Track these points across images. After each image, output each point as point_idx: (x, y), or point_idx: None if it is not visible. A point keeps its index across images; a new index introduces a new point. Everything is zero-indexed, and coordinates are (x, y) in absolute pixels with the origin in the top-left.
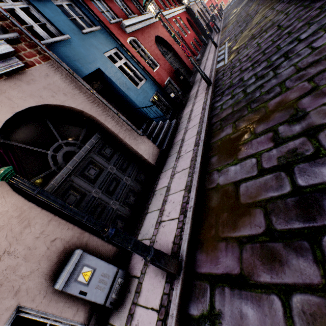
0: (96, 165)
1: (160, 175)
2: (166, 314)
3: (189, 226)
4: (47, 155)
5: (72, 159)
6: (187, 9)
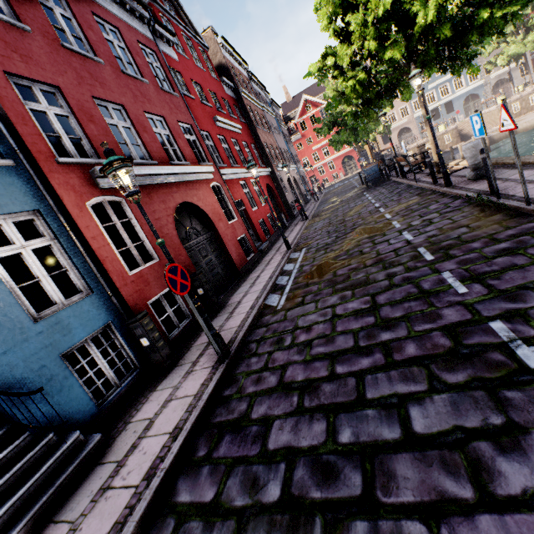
0: None
1: None
2: None
3: None
4: None
5: None
6: (272, 174)
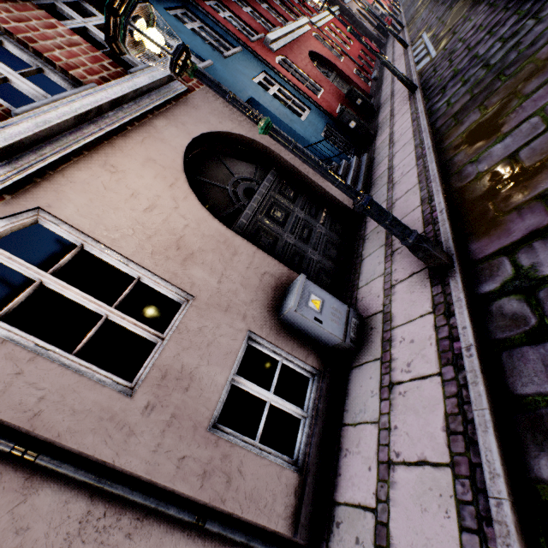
0: (280, 207)
1: (366, 219)
2: (447, 306)
3: (448, 226)
4: (226, 191)
5: (254, 196)
6: (341, 12)
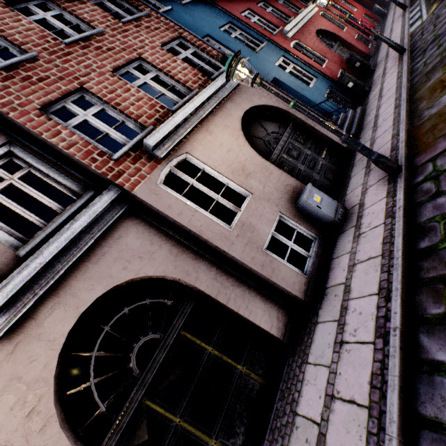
0: (295, 148)
1: (355, 153)
2: (394, 192)
3: (403, 150)
4: (263, 141)
5: (279, 143)
6: None
